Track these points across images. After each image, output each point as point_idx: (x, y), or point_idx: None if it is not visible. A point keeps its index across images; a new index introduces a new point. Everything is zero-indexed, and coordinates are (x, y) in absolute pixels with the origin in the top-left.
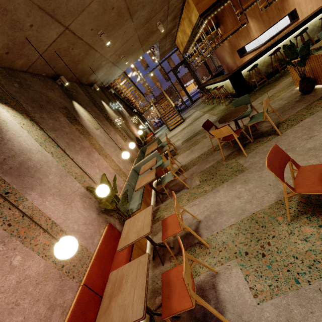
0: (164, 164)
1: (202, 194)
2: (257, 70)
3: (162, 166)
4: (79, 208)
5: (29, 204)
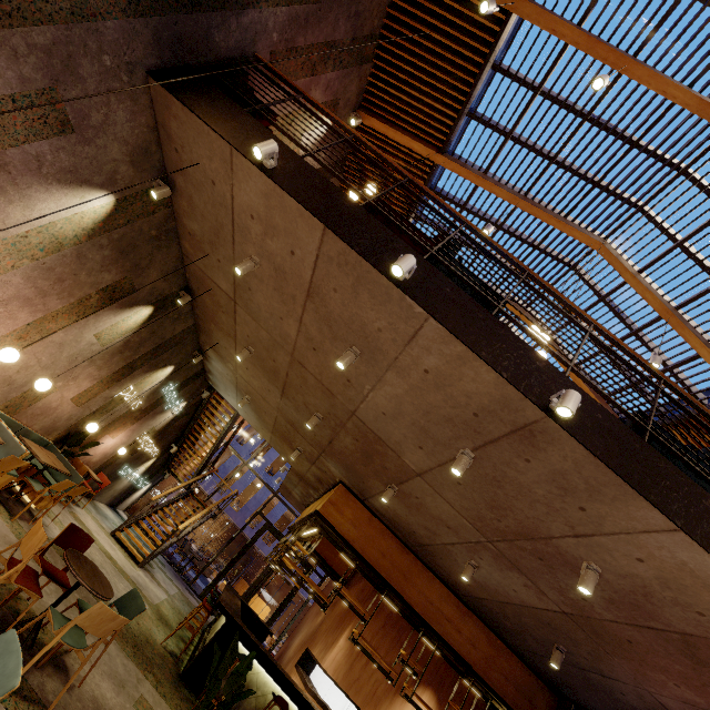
0: None
1: None
2: (248, 685)
3: None
4: None
5: None
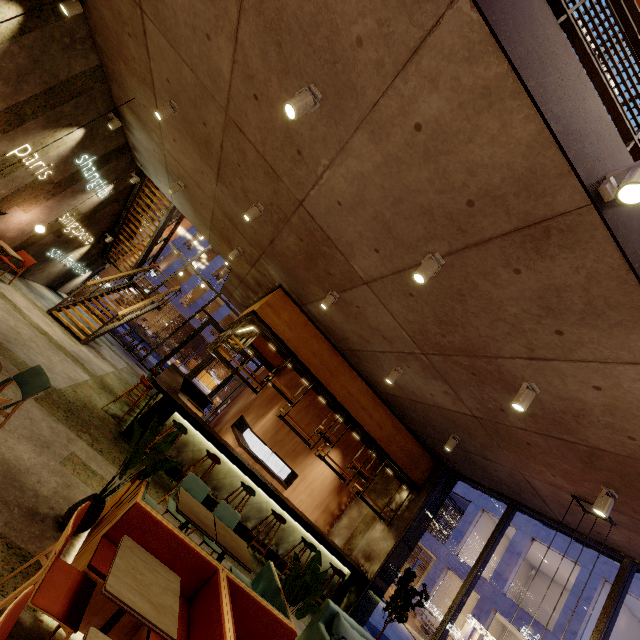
0: None
1: None
2: (185, 443)
3: None
4: None
5: None
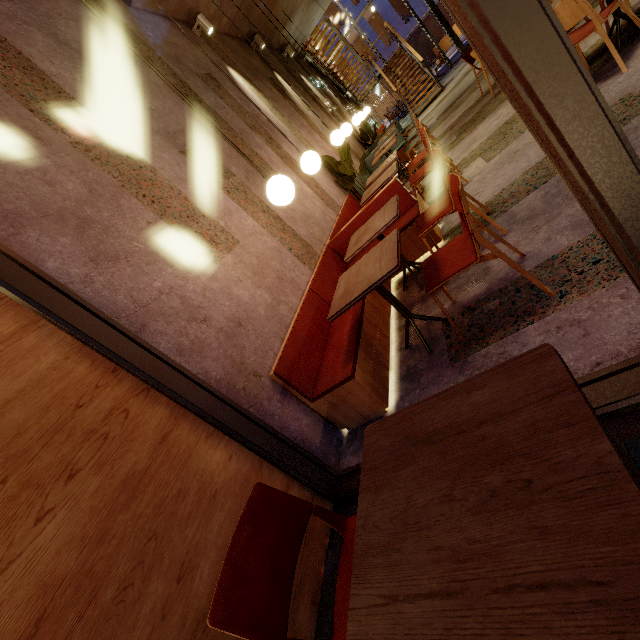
0: (407, 140)
1: (457, 144)
2: None
3: (405, 143)
4: (319, 172)
5: (286, 151)
